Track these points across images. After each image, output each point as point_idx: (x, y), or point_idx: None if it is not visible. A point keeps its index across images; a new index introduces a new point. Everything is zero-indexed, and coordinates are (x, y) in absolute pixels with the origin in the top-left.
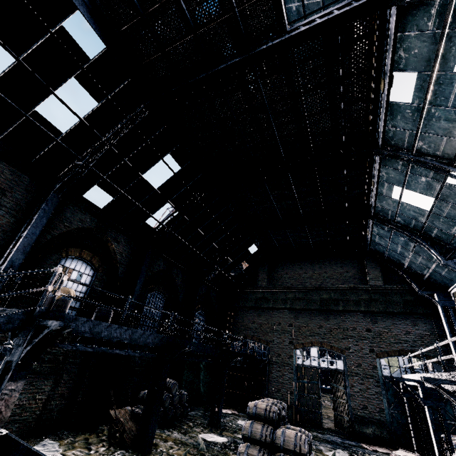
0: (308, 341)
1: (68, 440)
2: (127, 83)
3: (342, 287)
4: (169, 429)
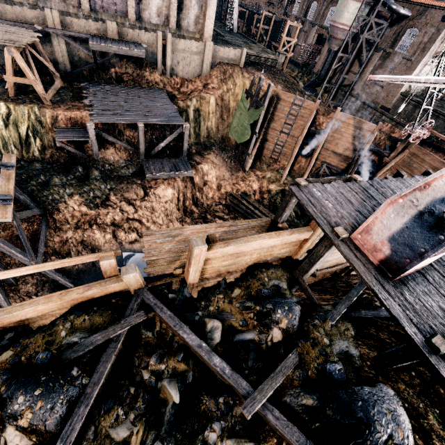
0: None
1: None
2: None
3: None
4: None
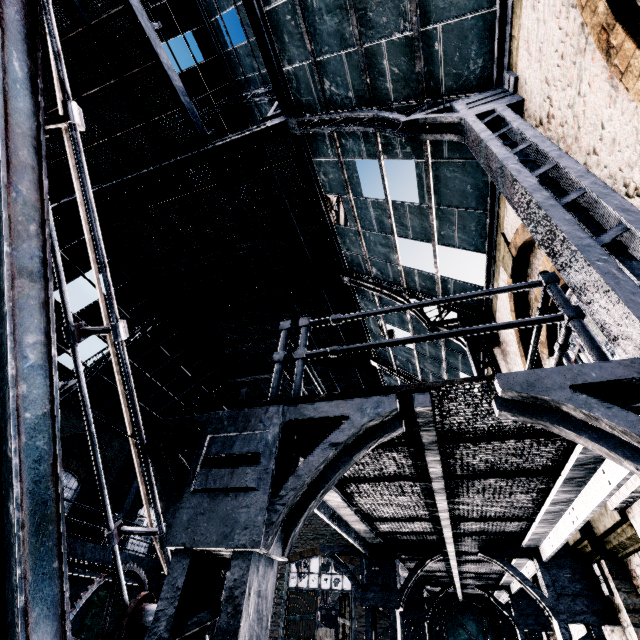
0: (308, 548)
1: None
2: None
3: None
4: None
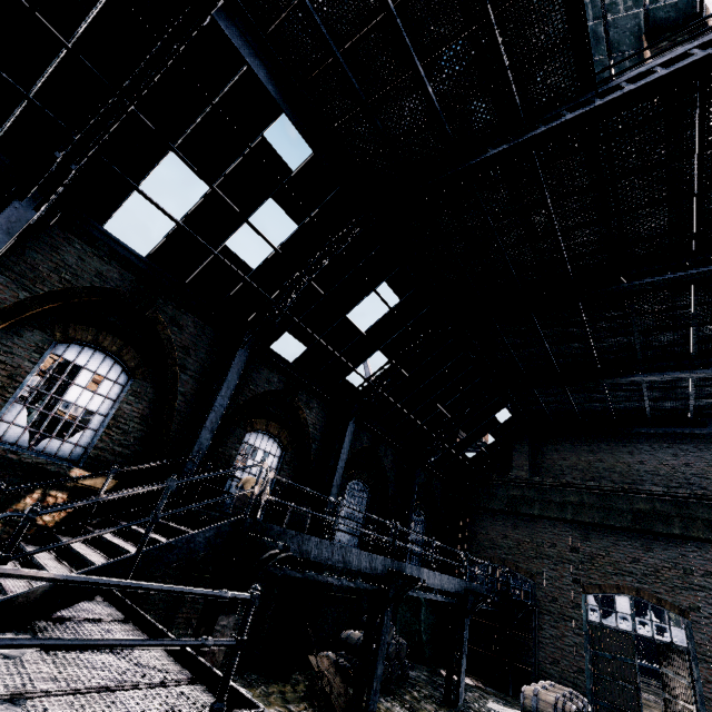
0: (610, 583)
1: (260, 690)
2: (335, 194)
3: (678, 493)
4: (387, 698)
